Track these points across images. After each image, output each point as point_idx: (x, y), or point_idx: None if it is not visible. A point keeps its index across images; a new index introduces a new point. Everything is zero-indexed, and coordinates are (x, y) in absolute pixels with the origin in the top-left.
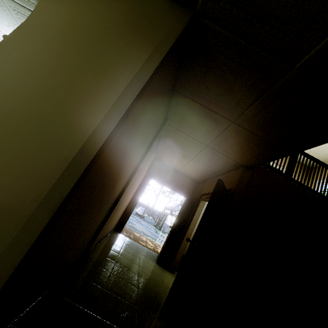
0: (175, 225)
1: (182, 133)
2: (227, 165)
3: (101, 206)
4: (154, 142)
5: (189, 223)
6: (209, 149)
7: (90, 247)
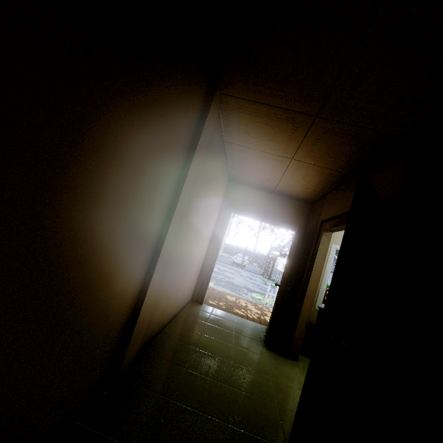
0: (284, 281)
1: (256, 106)
2: (369, 150)
3: (81, 300)
4: (199, 137)
5: (309, 275)
6: (322, 124)
7: (121, 361)
